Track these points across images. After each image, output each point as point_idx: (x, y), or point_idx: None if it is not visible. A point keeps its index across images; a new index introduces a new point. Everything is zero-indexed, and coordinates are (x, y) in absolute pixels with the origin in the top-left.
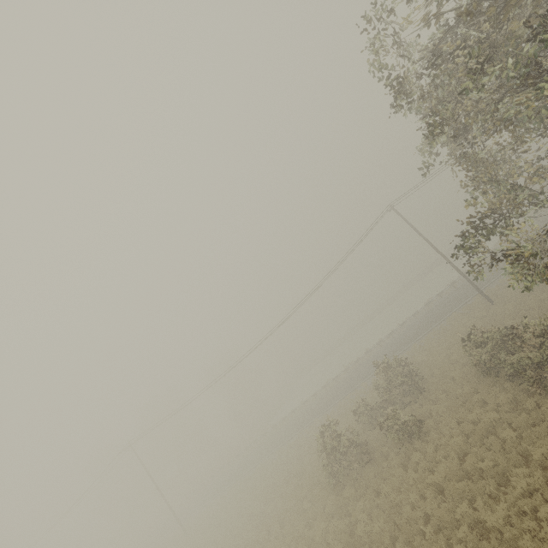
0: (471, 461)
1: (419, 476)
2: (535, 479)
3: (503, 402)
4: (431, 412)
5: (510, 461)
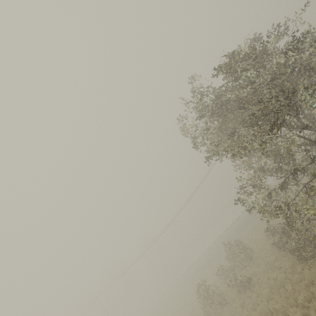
0: (271, 304)
1: (248, 313)
2: (297, 314)
3: (288, 267)
4: (256, 272)
5: (288, 304)
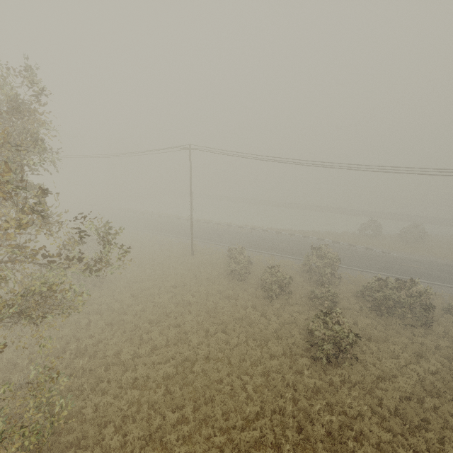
0: None
1: None
2: None
3: None
4: None
5: None
